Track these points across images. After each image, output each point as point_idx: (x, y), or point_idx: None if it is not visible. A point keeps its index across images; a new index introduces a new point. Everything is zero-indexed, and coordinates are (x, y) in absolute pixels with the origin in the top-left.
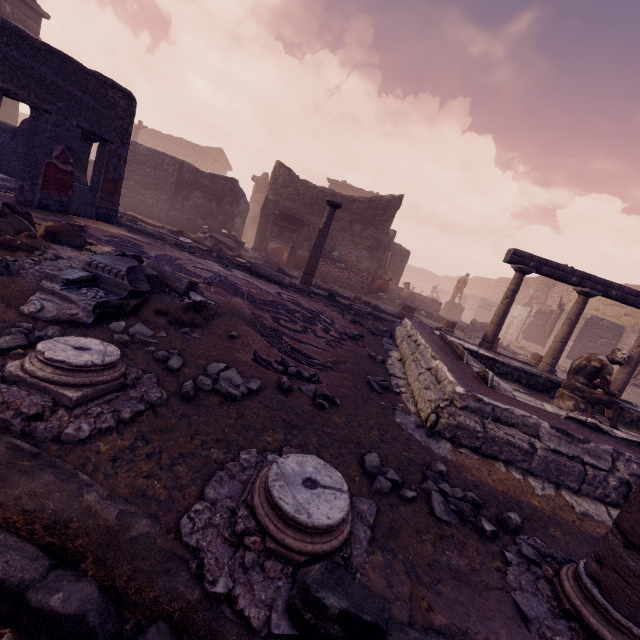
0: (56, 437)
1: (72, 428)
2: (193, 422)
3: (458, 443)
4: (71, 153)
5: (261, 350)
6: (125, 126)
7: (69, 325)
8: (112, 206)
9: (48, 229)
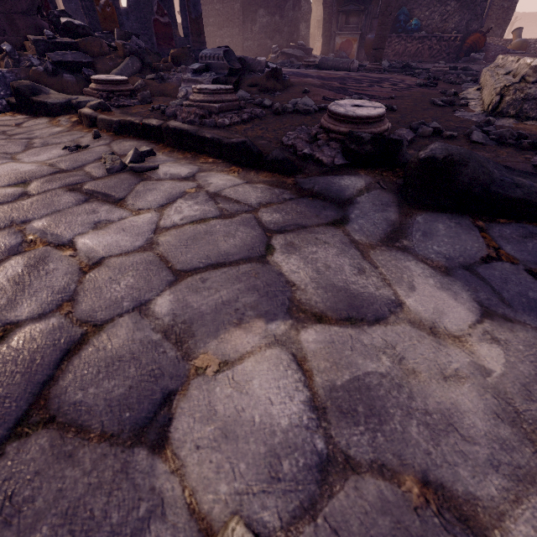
0: (215, 126)
1: (221, 120)
2: (283, 121)
3: (524, 118)
4: (163, 4)
5: (329, 96)
6: None
7: None
8: (202, 47)
9: (172, 56)
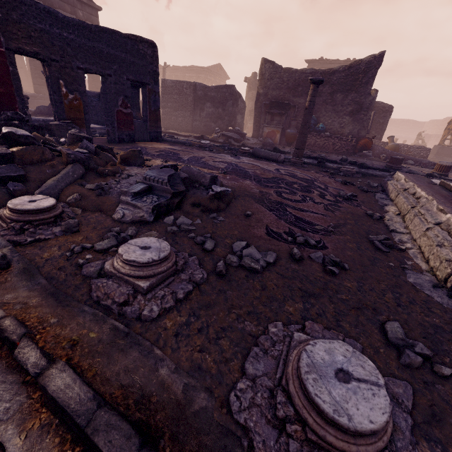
0: (138, 317)
1: (147, 310)
2: (228, 297)
3: None
4: (128, 100)
5: (271, 224)
6: (154, 69)
7: (140, 224)
8: (157, 129)
9: (121, 157)
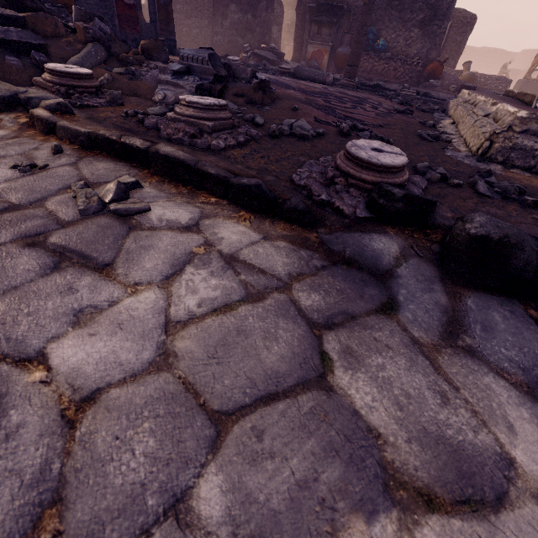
0: (208, 148)
1: (215, 142)
2: (283, 147)
3: (510, 165)
4: None
5: (319, 116)
6: None
7: None
8: (170, 36)
9: (143, 47)
